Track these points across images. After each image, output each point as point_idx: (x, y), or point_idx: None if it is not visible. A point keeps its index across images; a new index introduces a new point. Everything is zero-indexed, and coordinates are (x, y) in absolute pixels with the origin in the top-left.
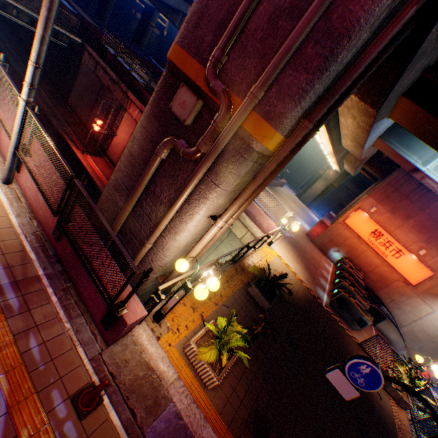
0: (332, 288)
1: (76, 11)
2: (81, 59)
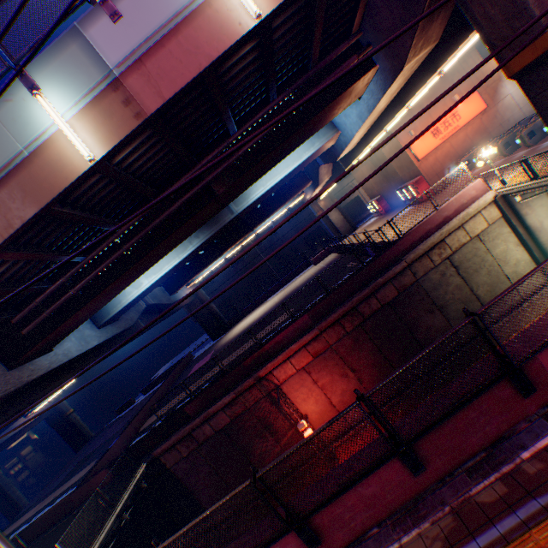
0: (528, 144)
1: (41, 510)
2: (166, 473)
